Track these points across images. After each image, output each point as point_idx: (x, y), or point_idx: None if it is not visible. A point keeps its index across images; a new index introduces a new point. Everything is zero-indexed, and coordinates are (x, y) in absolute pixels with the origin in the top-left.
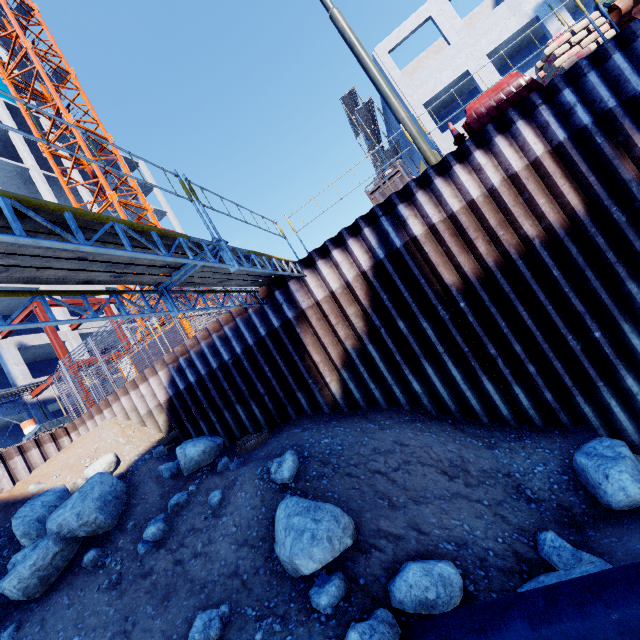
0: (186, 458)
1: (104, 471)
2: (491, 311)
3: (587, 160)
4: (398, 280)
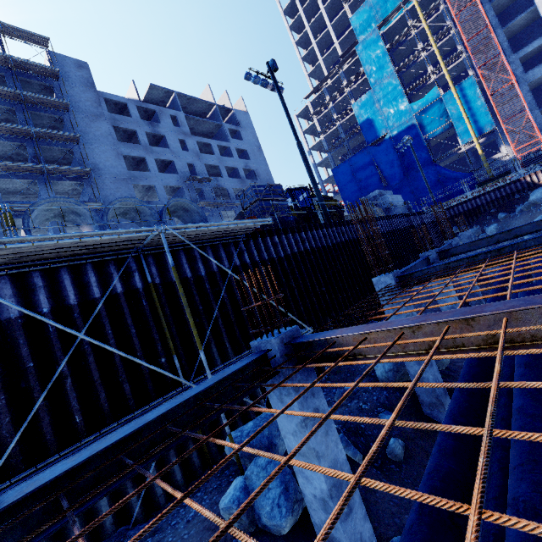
0: None
1: None
2: None
3: None
4: None
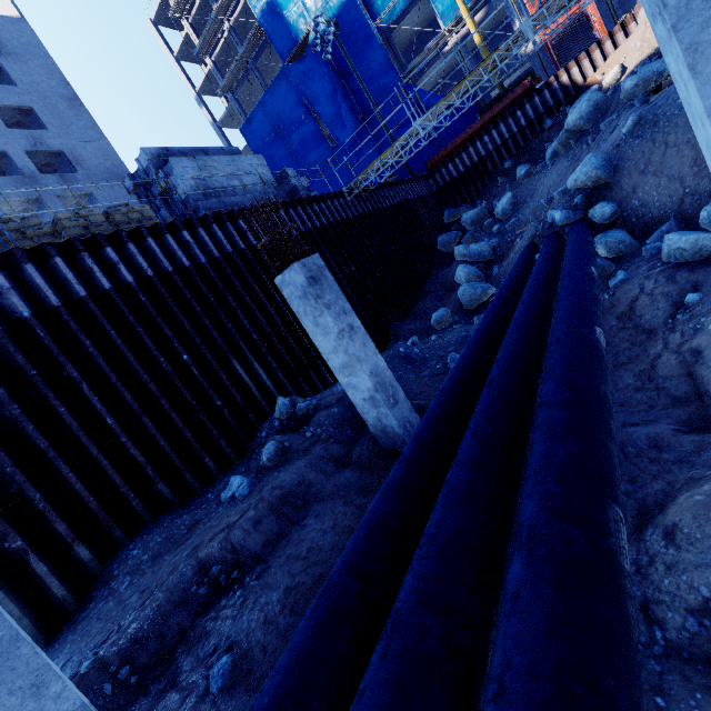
0: (623, 91)
1: (612, 80)
2: None
3: None
4: None
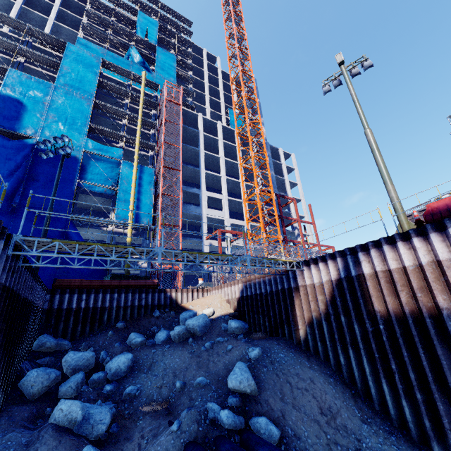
0: (230, 326)
1: (208, 314)
2: (399, 341)
3: None
4: (347, 293)
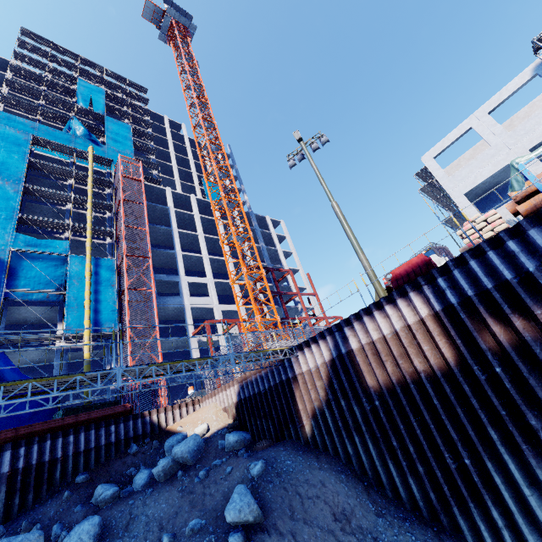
0: (228, 441)
1: (201, 432)
2: (394, 414)
3: (458, 326)
4: (342, 373)
